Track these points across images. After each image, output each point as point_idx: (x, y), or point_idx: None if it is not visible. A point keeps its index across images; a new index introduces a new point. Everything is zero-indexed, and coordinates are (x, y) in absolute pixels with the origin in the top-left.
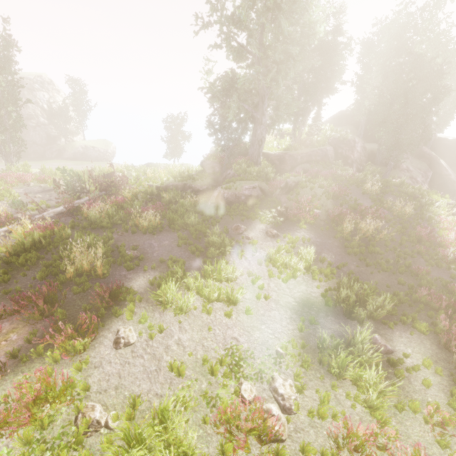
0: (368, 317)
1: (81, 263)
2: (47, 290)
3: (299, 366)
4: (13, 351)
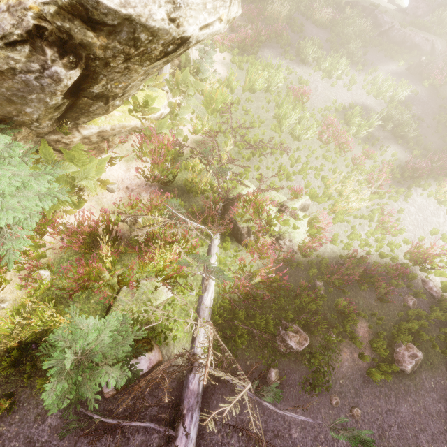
0: (393, 133)
1: (274, 12)
2: (257, 11)
3: (334, 111)
4: (239, 25)
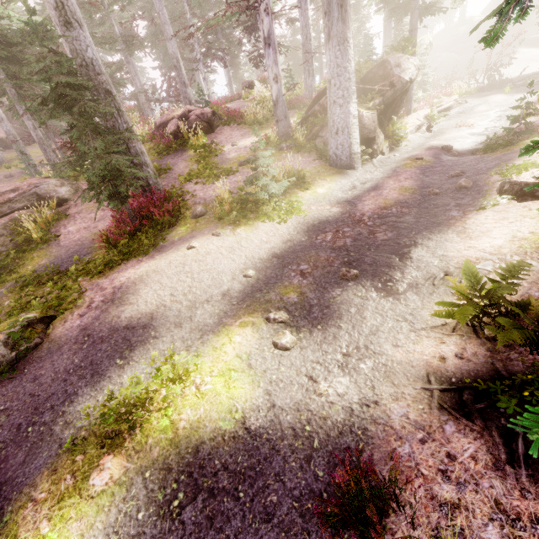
0: None
1: None
2: None
3: None
4: None
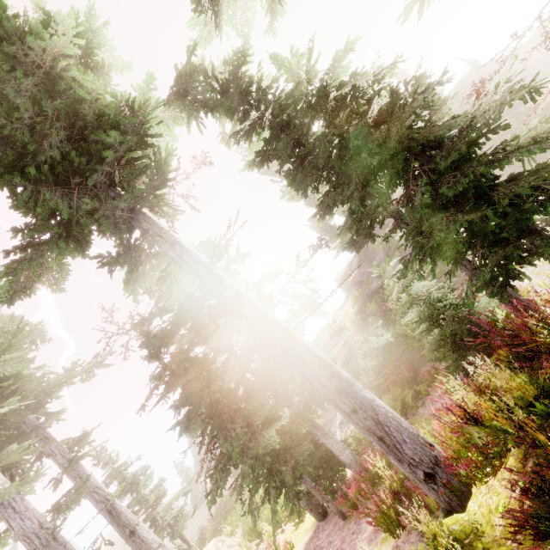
0: None
1: None
2: None
3: None
4: None
